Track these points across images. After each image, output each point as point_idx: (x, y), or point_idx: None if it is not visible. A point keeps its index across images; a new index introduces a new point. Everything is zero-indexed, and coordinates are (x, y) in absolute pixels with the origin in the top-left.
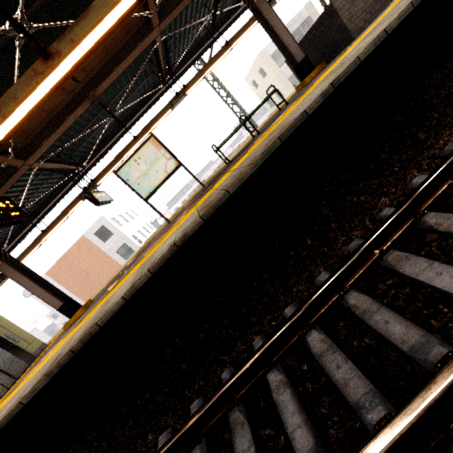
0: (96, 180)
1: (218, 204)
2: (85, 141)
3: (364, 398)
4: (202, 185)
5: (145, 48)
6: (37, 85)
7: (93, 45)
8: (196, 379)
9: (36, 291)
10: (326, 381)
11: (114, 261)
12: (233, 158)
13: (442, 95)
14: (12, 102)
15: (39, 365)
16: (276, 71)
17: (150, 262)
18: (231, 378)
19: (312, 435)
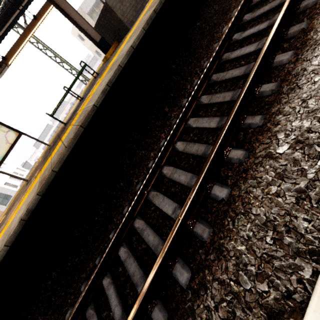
0: None
1: (49, 181)
2: None
3: (139, 280)
4: (47, 145)
5: None
6: None
7: None
8: (68, 296)
9: None
10: (128, 275)
11: None
12: (68, 119)
13: (175, 80)
14: None
15: None
16: None
17: (7, 235)
18: (83, 292)
19: (121, 308)
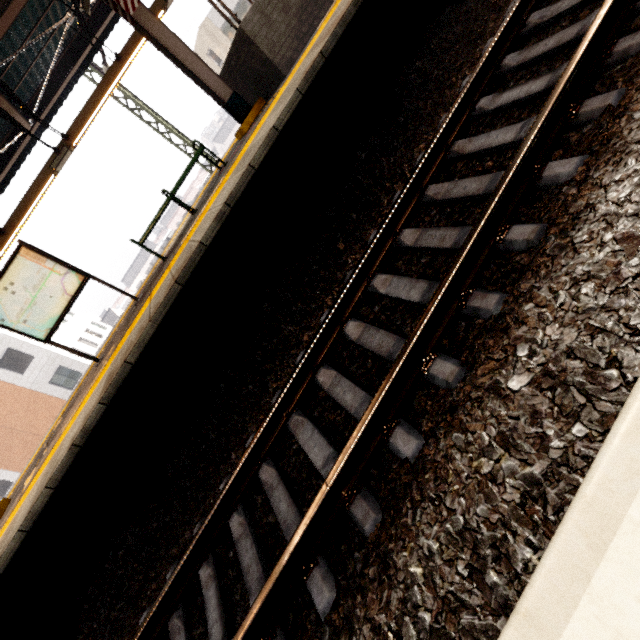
0: None
1: (119, 381)
2: None
3: (254, 583)
4: (132, 298)
5: None
6: None
7: None
8: (147, 585)
9: None
10: (240, 568)
11: (50, 398)
12: (171, 248)
13: (364, 185)
14: None
15: None
16: None
17: (52, 468)
18: (165, 586)
19: (222, 628)
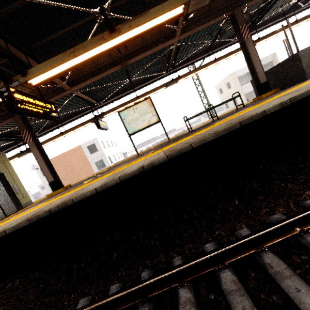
0: (104, 114)
1: (181, 152)
2: (108, 89)
3: None
4: (168, 139)
5: (165, 46)
6: (100, 45)
7: (140, 33)
8: (121, 268)
9: (42, 166)
10: None
11: (91, 168)
12: (195, 129)
13: None
14: (82, 49)
15: (24, 213)
16: (238, 87)
17: (121, 173)
18: (151, 279)
19: None
